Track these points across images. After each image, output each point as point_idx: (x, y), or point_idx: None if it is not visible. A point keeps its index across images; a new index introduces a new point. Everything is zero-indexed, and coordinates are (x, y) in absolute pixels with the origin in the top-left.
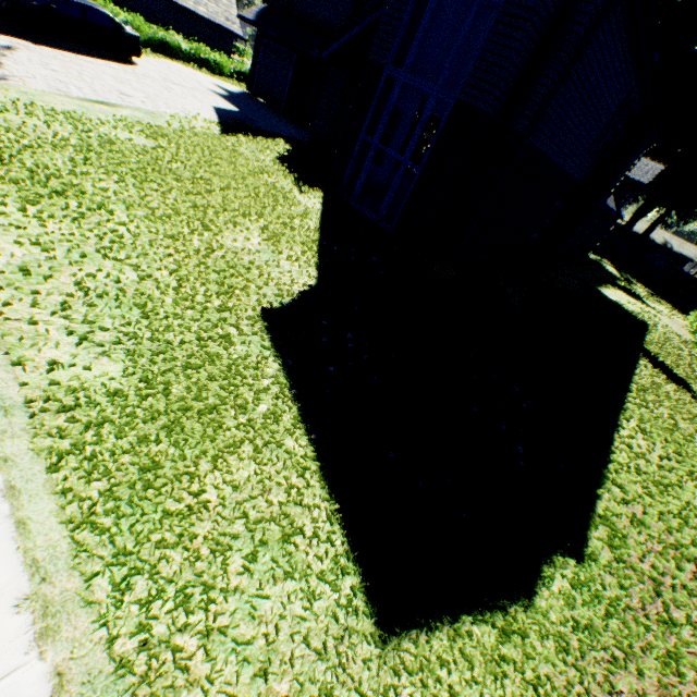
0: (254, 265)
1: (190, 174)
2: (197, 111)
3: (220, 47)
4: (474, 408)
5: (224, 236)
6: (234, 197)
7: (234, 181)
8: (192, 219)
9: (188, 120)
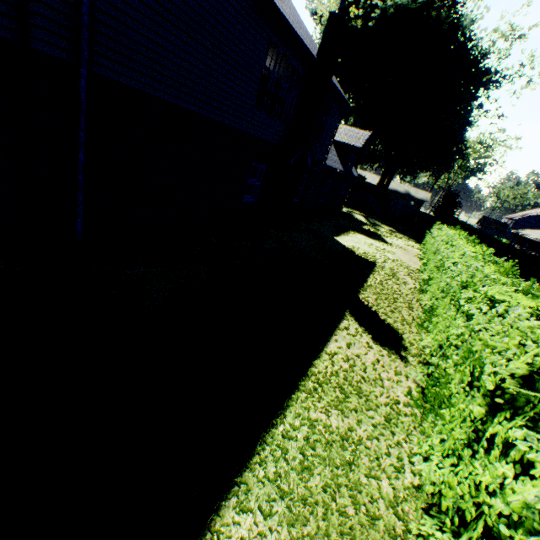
0: None
1: None
2: None
3: None
4: None
5: None
6: None
7: None
8: None
9: None
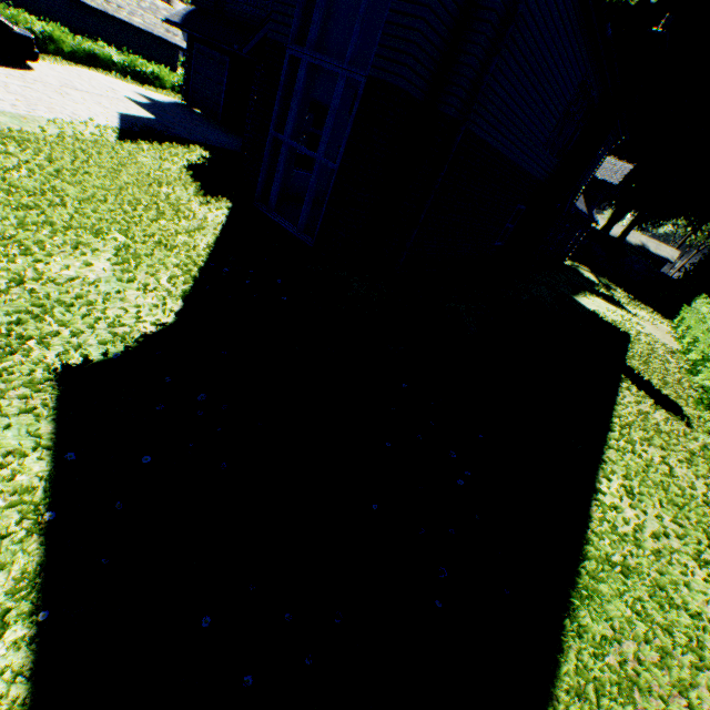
0: (81, 299)
1: (33, 184)
2: (93, 117)
3: (162, 60)
4: (374, 504)
5: (52, 262)
6: (93, 211)
7: (103, 191)
8: (9, 241)
9: (75, 125)
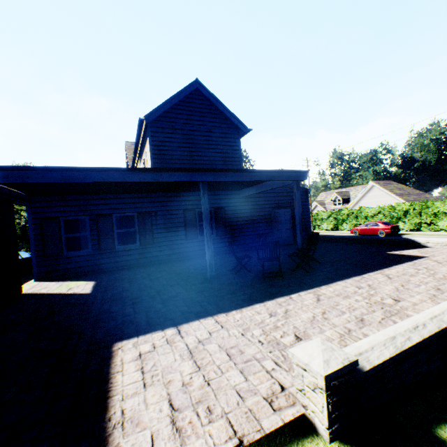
0: None
1: None
2: None
3: None
4: None
5: None
6: None
7: None
8: None
9: None
